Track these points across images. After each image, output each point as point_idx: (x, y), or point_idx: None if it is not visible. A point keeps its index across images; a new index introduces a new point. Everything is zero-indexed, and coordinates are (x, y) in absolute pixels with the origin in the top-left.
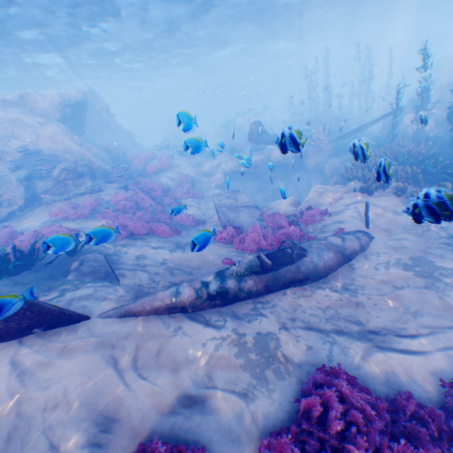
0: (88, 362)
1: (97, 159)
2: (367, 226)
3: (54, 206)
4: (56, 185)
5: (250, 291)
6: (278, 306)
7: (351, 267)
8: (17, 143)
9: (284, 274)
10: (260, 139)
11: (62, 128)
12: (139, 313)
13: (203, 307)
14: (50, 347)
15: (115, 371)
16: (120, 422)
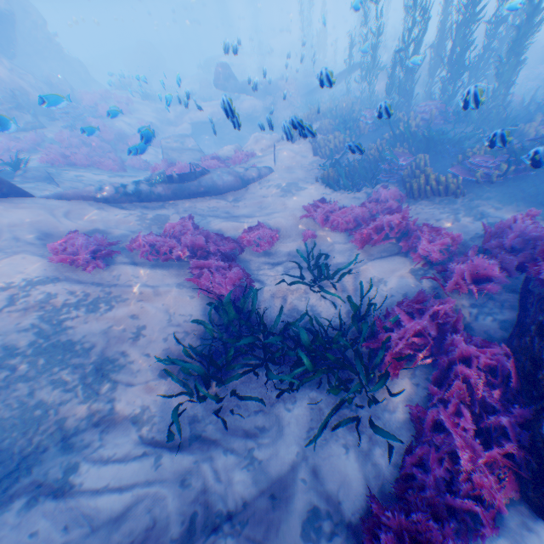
0: (35, 212)
1: (35, 92)
2: (275, 165)
3: None
4: None
5: (161, 196)
6: (180, 206)
7: (247, 189)
8: None
9: (189, 187)
10: (229, 85)
11: None
12: (72, 199)
13: (124, 202)
14: (8, 205)
15: (53, 218)
16: (56, 233)
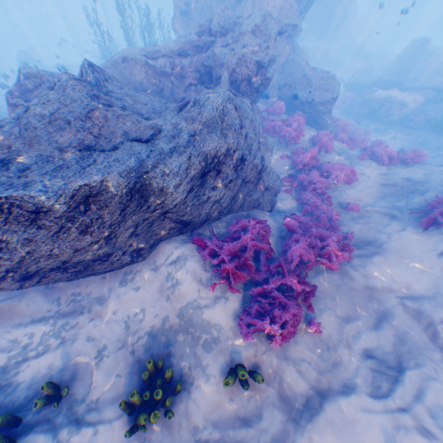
0: None
1: None
2: None
3: None
4: None
5: None
6: None
7: None
8: None
9: None
10: (32, 66)
11: None
12: None
13: None
14: None
15: None
16: None
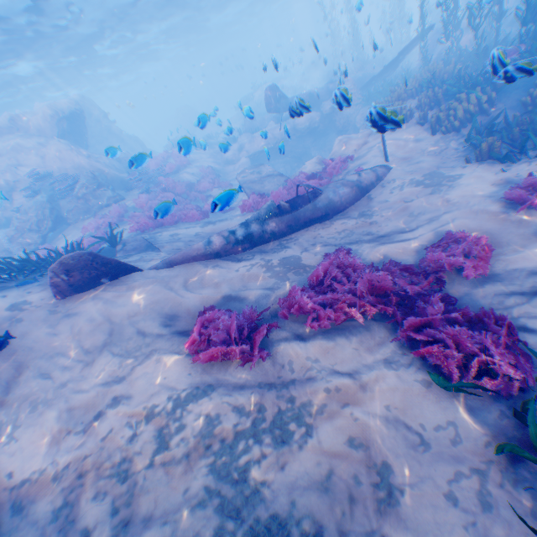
0: (149, 290)
1: (110, 170)
2: (387, 160)
3: (82, 224)
4: (78, 202)
5: (274, 233)
6: (300, 239)
7: (369, 198)
8: (26, 170)
9: (303, 214)
10: (280, 106)
11: (65, 144)
12: (181, 263)
13: (235, 252)
14: (119, 288)
15: (171, 292)
16: (181, 312)
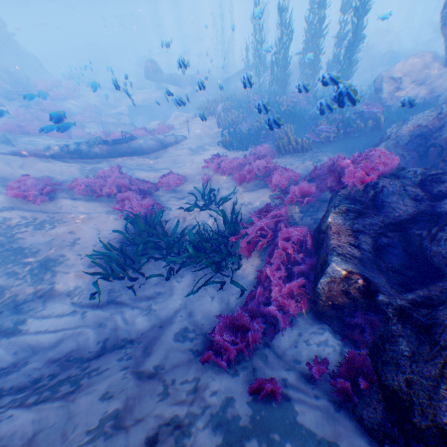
0: None
1: None
2: (189, 134)
3: None
4: None
5: (98, 154)
6: (113, 162)
7: (166, 151)
8: None
9: (121, 148)
10: (157, 77)
11: None
12: (25, 155)
13: (68, 159)
14: None
15: (9, 167)
16: (12, 178)
